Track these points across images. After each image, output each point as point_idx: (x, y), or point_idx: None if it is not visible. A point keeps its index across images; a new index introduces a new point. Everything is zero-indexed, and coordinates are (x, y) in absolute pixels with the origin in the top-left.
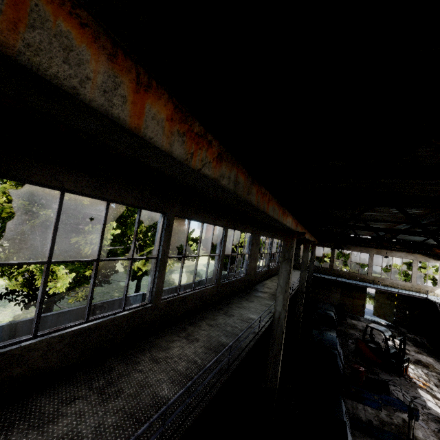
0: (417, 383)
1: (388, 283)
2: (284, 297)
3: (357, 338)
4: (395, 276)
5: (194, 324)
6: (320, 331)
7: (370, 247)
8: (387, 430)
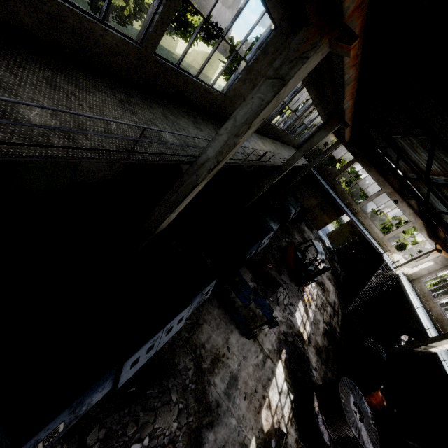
0: (304, 297)
1: (366, 223)
2: (229, 141)
3: (292, 242)
4: (376, 222)
5: (15, 58)
6: (263, 216)
7: (389, 184)
8: (244, 313)
